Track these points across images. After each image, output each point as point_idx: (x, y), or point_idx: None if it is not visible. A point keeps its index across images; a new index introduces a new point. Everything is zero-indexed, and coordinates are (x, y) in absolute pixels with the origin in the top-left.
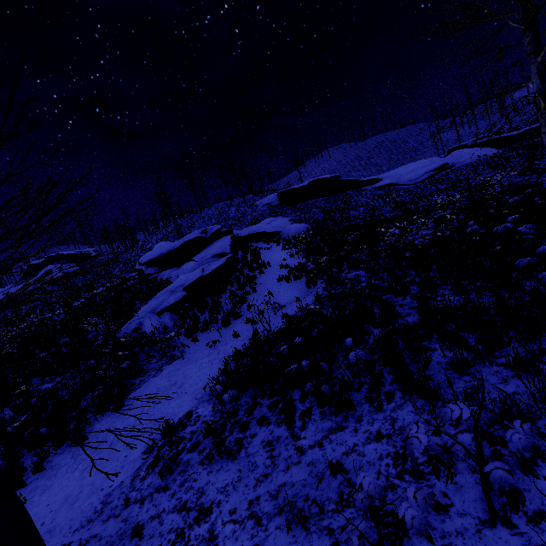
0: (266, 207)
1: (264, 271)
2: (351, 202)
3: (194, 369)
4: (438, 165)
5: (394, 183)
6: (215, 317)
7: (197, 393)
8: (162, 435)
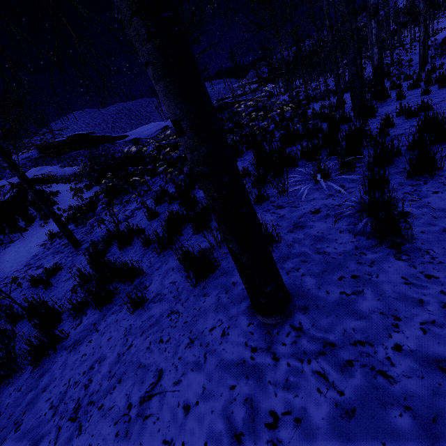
0: (26, 161)
1: (57, 196)
2: (110, 151)
3: (40, 233)
4: (163, 126)
5: (138, 138)
6: (33, 220)
7: (55, 231)
8: (48, 238)
